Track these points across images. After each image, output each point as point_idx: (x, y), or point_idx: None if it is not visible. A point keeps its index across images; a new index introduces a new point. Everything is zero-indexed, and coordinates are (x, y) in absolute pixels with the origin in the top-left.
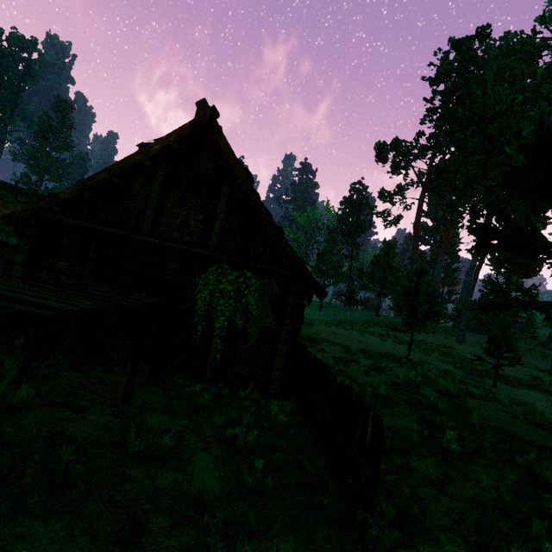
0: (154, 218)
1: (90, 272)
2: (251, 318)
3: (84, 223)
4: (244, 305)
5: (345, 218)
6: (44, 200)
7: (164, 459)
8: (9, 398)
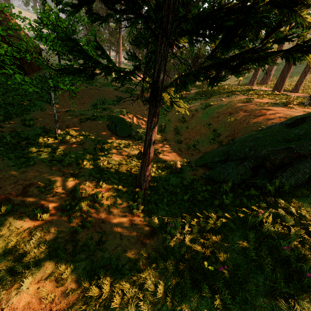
0: None
1: None
2: None
3: None
4: None
5: None
6: None
7: None
8: None
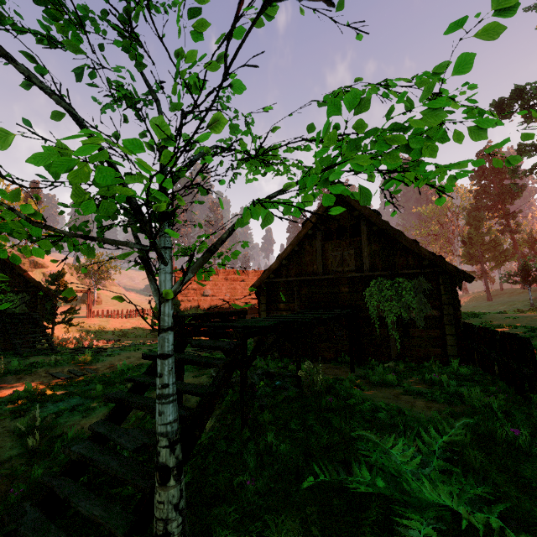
0: (323, 263)
1: (298, 307)
2: (413, 311)
3: (287, 279)
4: (404, 303)
5: (483, 191)
6: (265, 273)
7: (393, 386)
8: (304, 368)
